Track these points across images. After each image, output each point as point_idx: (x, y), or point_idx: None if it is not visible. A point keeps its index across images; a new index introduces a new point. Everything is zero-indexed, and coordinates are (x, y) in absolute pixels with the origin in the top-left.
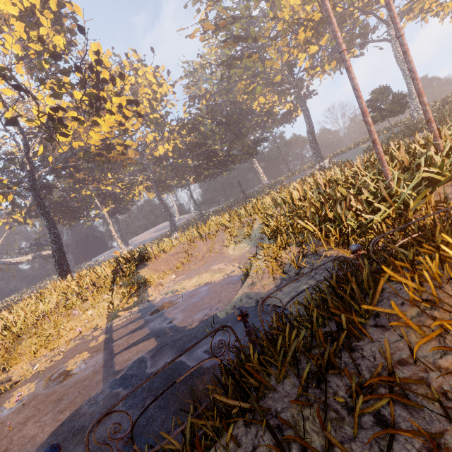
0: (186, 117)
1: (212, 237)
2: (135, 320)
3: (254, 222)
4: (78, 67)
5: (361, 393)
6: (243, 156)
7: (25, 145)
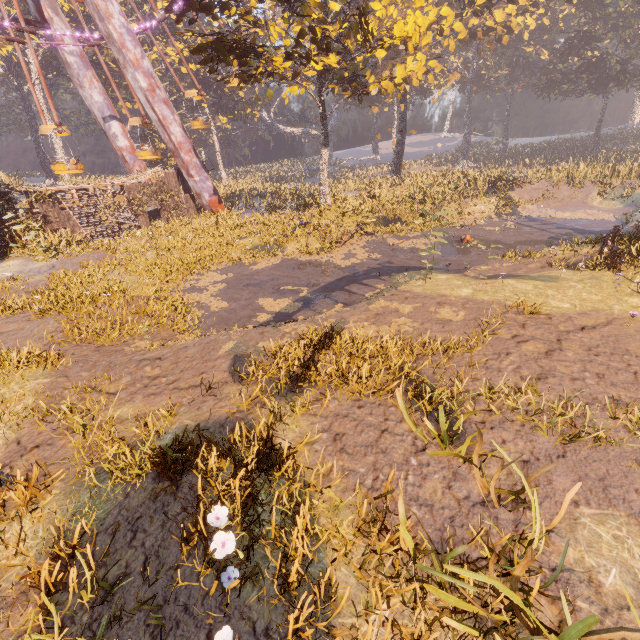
0: None
1: (578, 186)
2: (530, 221)
3: (639, 187)
4: None
5: None
6: None
7: None
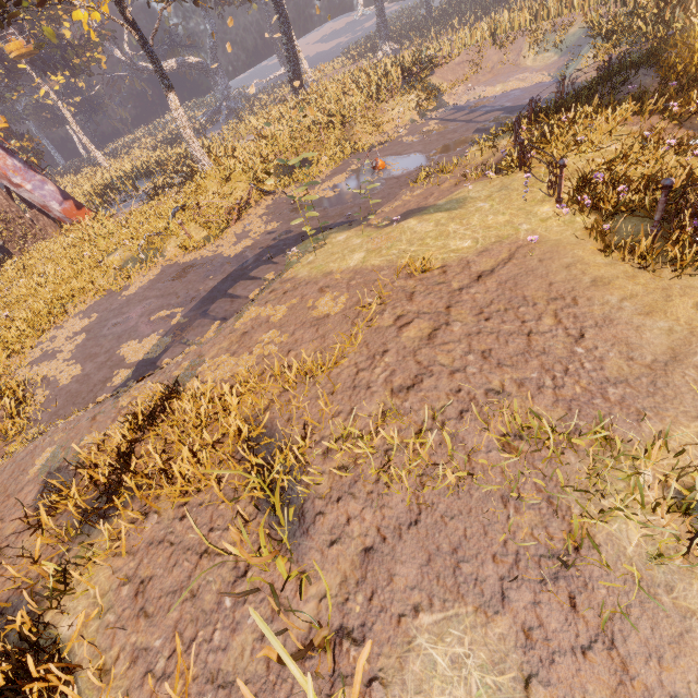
0: None
1: (506, 44)
2: (456, 113)
3: (571, 26)
4: None
5: (650, 65)
6: None
7: None
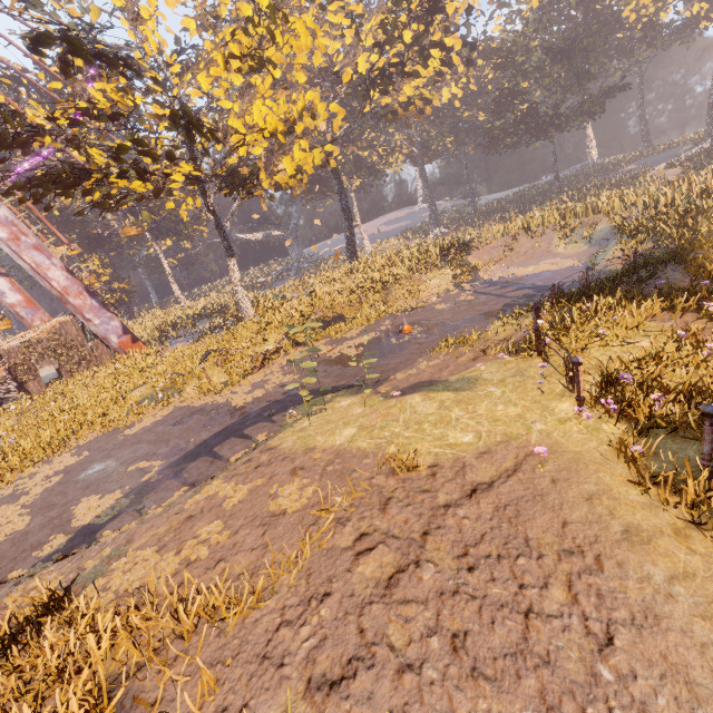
0: (499, 38)
1: (538, 235)
2: (489, 287)
3: (598, 224)
4: (431, 7)
5: (677, 262)
6: (579, 118)
7: (327, 100)
